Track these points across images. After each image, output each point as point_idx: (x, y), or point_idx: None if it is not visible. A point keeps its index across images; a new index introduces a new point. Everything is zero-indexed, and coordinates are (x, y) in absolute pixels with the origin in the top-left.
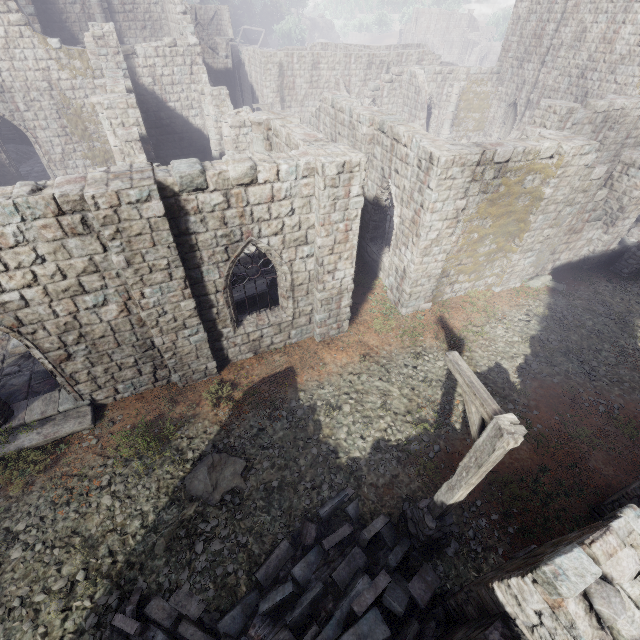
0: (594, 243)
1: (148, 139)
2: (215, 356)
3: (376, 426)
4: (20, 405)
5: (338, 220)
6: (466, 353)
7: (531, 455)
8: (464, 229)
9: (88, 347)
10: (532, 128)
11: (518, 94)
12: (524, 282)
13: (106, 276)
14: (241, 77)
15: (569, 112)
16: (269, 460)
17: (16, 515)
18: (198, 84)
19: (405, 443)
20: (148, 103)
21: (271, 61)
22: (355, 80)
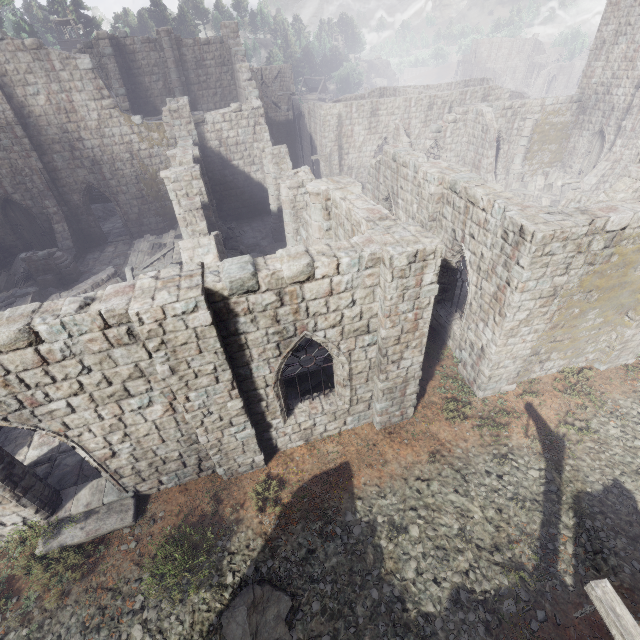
0: None
1: (209, 206)
2: (263, 446)
3: (453, 564)
4: (69, 492)
5: (406, 310)
6: (569, 460)
7: None
8: (561, 304)
9: (133, 444)
10: (638, 168)
11: (605, 121)
12: (638, 357)
13: (151, 380)
14: (301, 127)
15: None
16: (319, 600)
17: (47, 636)
18: (260, 142)
19: (495, 599)
20: (214, 163)
21: (330, 113)
22: (415, 122)
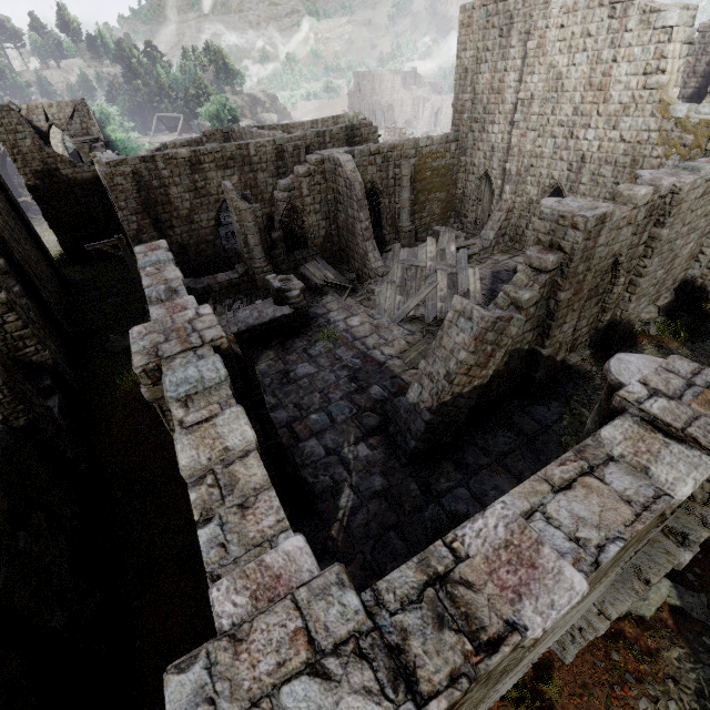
0: None
1: None
2: None
3: None
4: None
5: None
6: None
7: None
8: None
9: None
10: (539, 254)
11: (488, 163)
12: None
13: None
14: None
15: (599, 221)
16: None
17: None
18: None
19: None
20: None
21: (118, 172)
22: (264, 176)
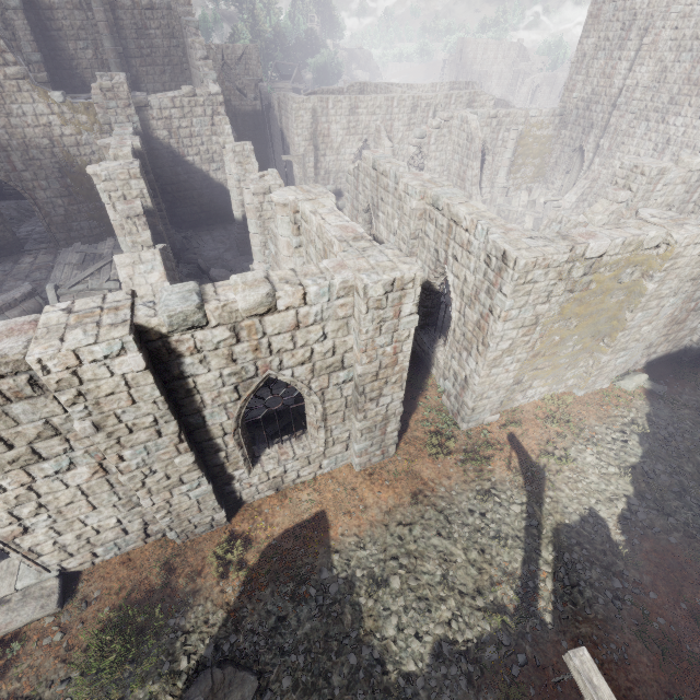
0: (699, 332)
1: (155, 212)
2: (225, 500)
3: (436, 615)
4: None
5: (384, 343)
6: (549, 492)
7: (656, 674)
8: (543, 332)
9: (51, 516)
10: (614, 190)
11: (585, 138)
12: (612, 381)
13: (70, 438)
14: (270, 121)
15: (660, 173)
16: (290, 675)
17: None
18: (220, 136)
19: (477, 648)
20: (163, 158)
21: (303, 107)
22: (398, 125)
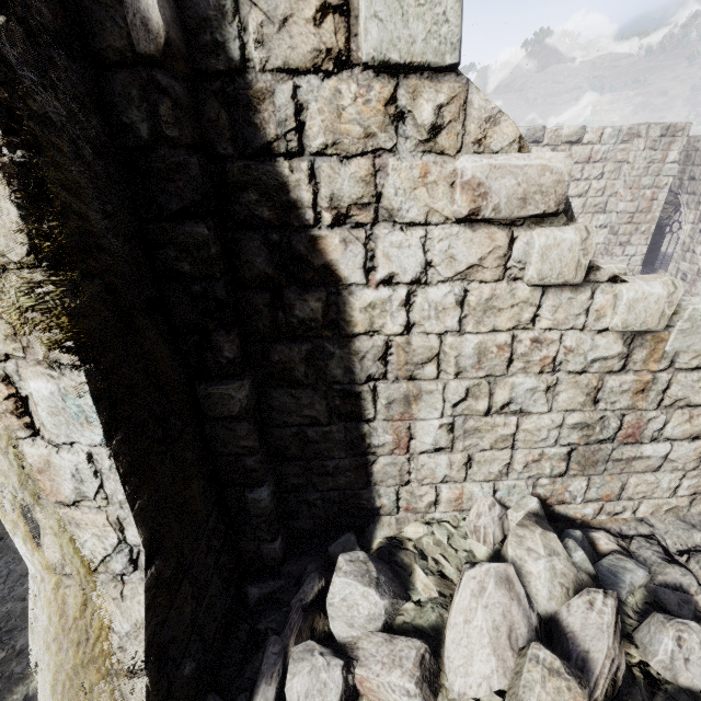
0: None
1: None
2: None
3: None
4: None
5: (646, 185)
6: None
7: None
8: None
9: None
10: None
11: None
12: None
13: None
14: None
15: None
16: None
17: None
18: None
19: None
20: None
21: None
22: None
